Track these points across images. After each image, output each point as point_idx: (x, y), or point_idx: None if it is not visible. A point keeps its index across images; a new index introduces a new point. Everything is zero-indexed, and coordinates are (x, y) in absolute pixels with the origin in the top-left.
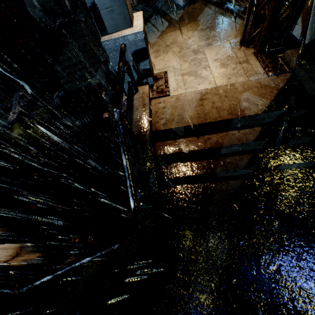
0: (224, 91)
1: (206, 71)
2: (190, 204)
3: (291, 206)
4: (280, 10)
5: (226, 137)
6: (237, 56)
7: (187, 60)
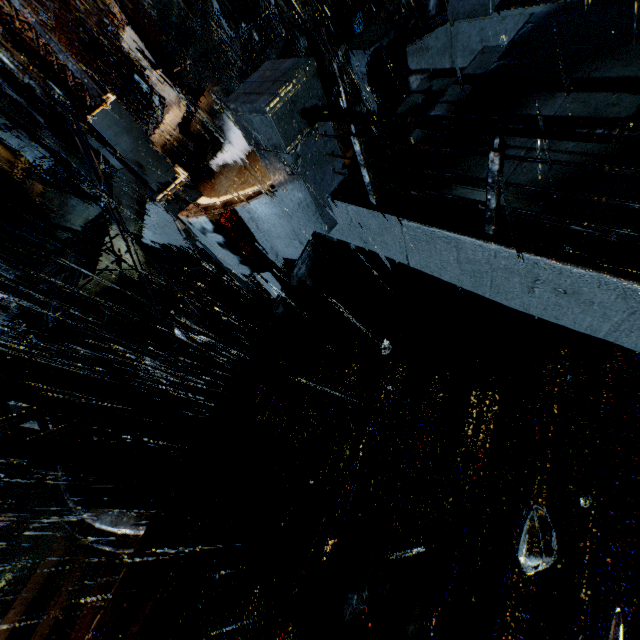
0: None
1: None
2: None
3: None
4: None
5: None
6: None
7: None
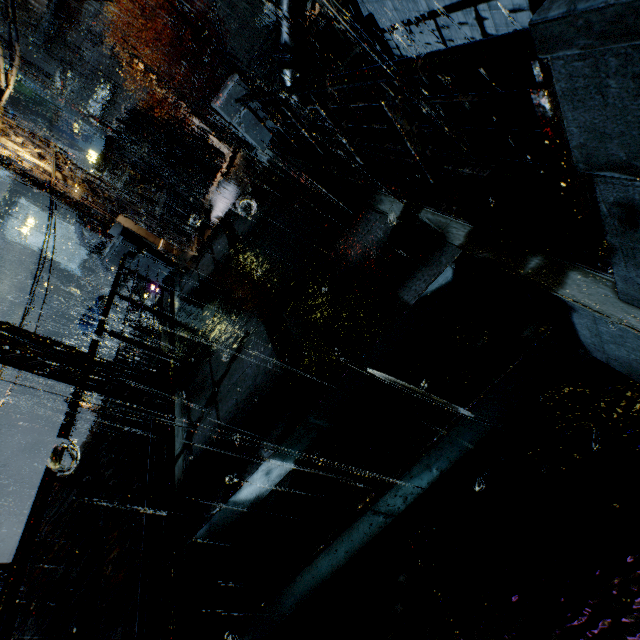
0: None
1: None
2: None
3: None
4: None
5: None
6: None
7: None
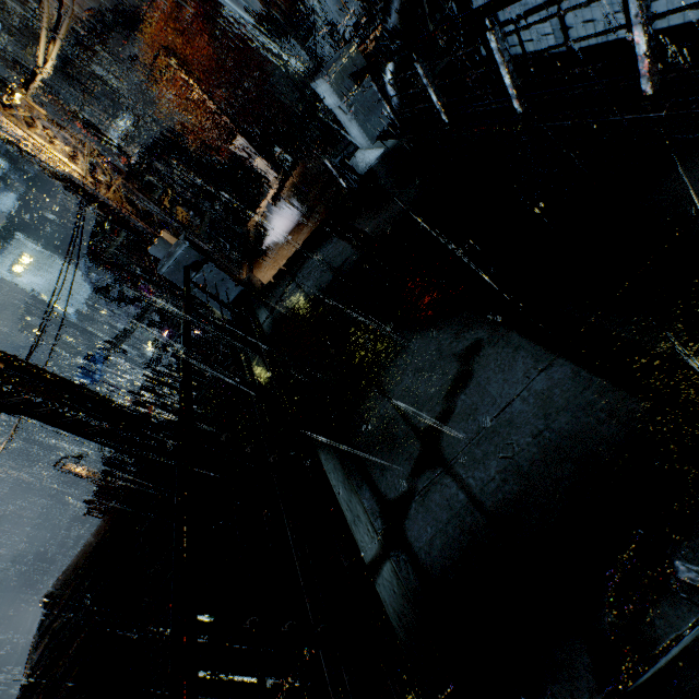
0: None
1: None
2: None
3: None
4: None
5: None
6: None
7: None
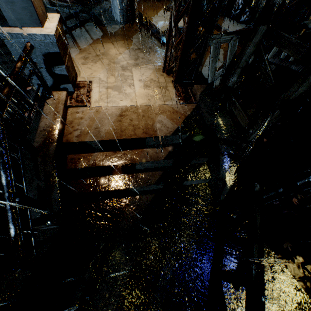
0: (143, 111)
1: (130, 88)
2: (101, 222)
3: (190, 217)
4: (188, 52)
5: (141, 154)
6: (159, 81)
7: (115, 75)
